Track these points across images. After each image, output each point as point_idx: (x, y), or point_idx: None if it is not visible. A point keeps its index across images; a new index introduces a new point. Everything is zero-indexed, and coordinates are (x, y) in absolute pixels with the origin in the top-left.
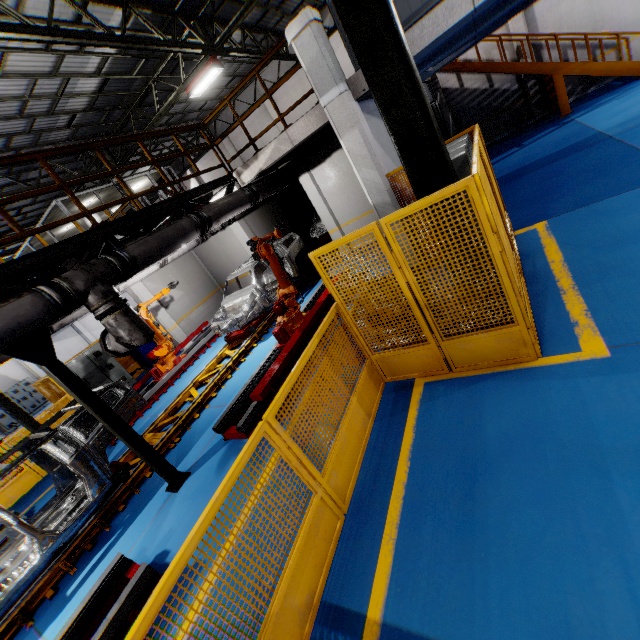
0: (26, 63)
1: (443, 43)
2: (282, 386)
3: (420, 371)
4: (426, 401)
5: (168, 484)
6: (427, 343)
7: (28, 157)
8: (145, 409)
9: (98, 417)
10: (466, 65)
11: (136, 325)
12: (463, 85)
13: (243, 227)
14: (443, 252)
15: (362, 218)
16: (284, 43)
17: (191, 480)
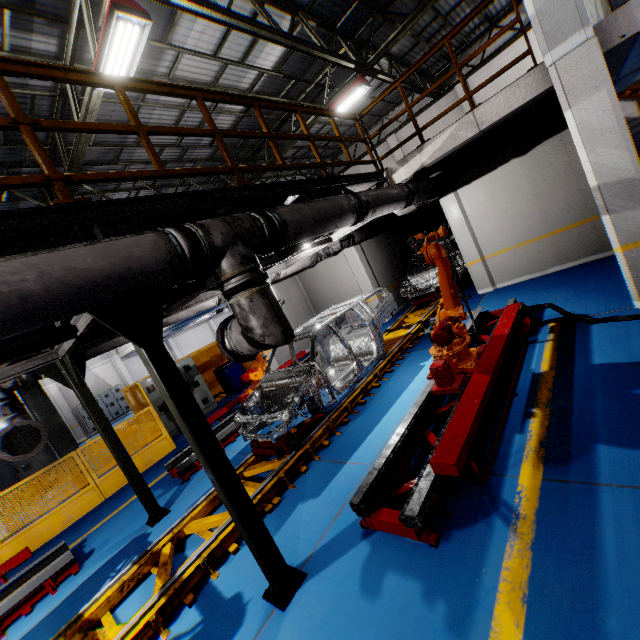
0: (193, 69)
1: None
2: None
3: None
4: None
5: (270, 587)
6: None
7: (187, 92)
8: (228, 441)
9: (196, 447)
10: None
11: (275, 313)
12: None
13: (358, 253)
14: None
15: (518, 248)
16: None
17: (309, 592)
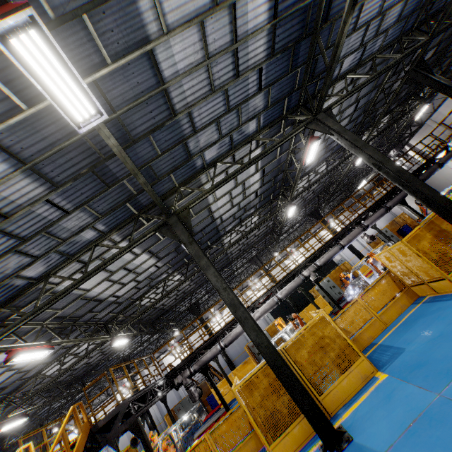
0: None
1: None
2: None
3: None
4: None
5: None
6: None
7: None
8: None
9: (420, 217)
10: None
11: None
12: None
13: None
14: None
15: None
16: None
17: None
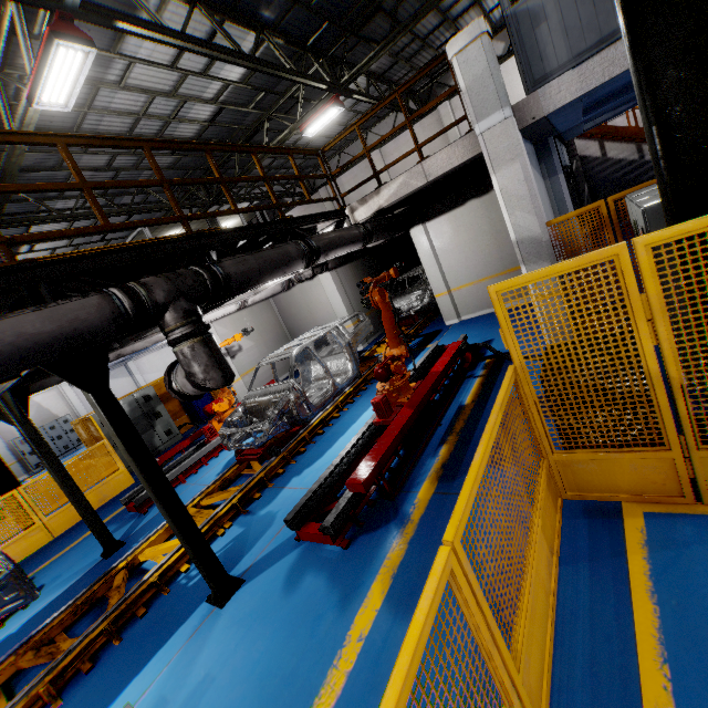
0: (148, 78)
1: (622, 85)
2: (465, 484)
3: (633, 492)
4: (660, 546)
5: (211, 592)
6: (662, 449)
7: (133, 143)
8: (189, 473)
9: (142, 478)
10: (618, 129)
11: (216, 360)
12: (606, 154)
13: (334, 279)
14: (701, 310)
15: (479, 283)
16: (440, 62)
17: (244, 593)
